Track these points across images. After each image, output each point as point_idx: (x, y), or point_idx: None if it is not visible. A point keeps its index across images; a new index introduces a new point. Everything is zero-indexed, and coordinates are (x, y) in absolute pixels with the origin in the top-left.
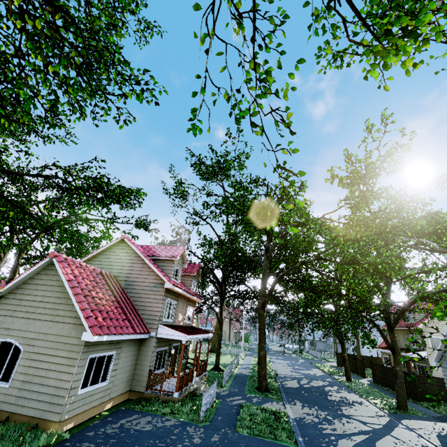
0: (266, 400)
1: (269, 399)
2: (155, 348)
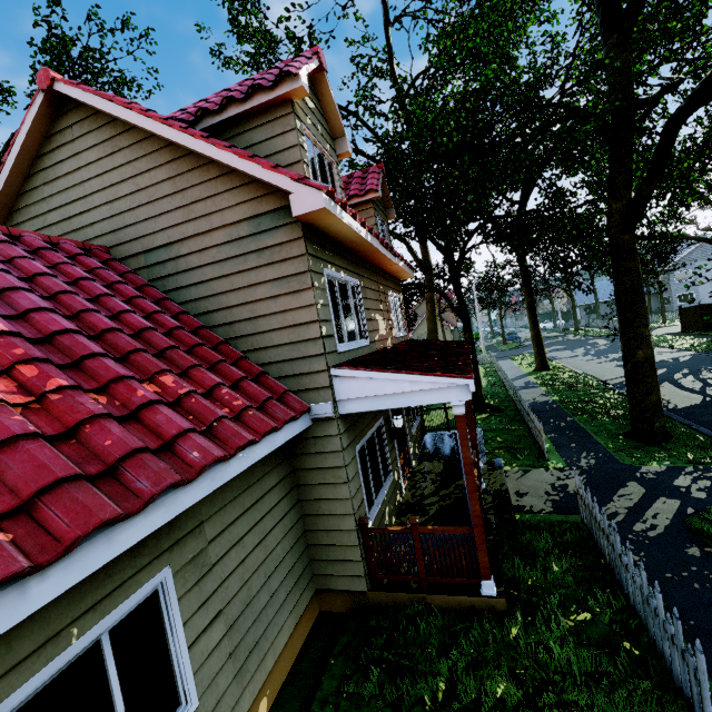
0: None
1: None
2: (348, 449)
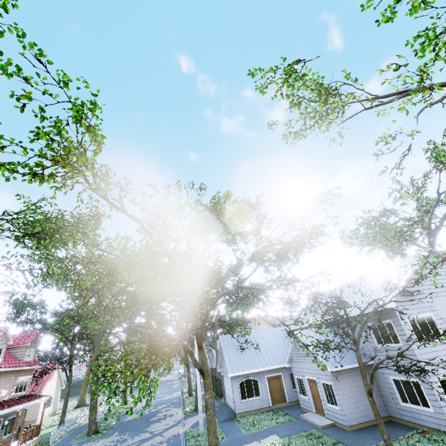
0: (85, 442)
1: (90, 440)
2: None
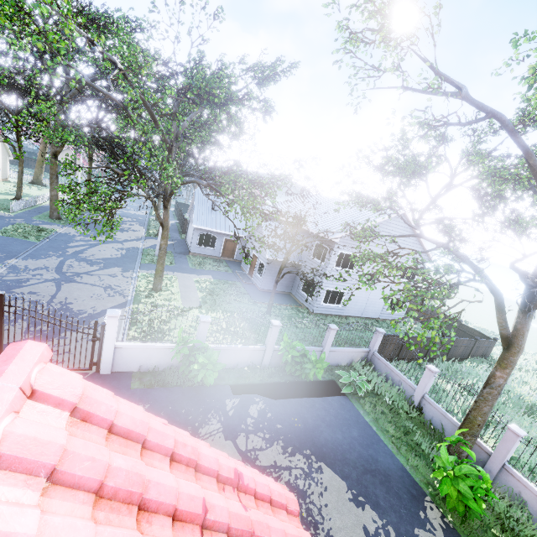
0: (49, 223)
1: (53, 223)
2: None
